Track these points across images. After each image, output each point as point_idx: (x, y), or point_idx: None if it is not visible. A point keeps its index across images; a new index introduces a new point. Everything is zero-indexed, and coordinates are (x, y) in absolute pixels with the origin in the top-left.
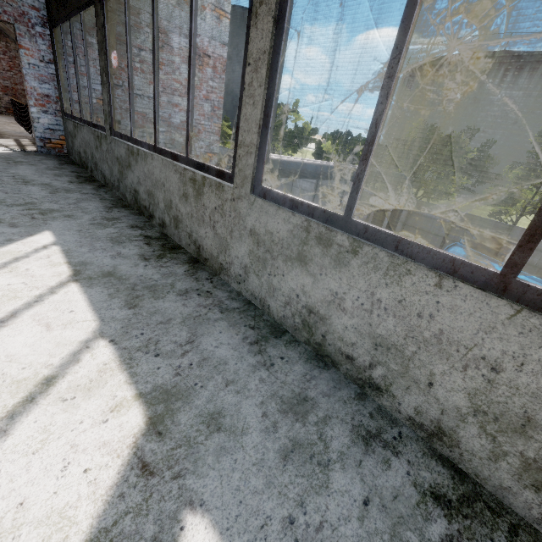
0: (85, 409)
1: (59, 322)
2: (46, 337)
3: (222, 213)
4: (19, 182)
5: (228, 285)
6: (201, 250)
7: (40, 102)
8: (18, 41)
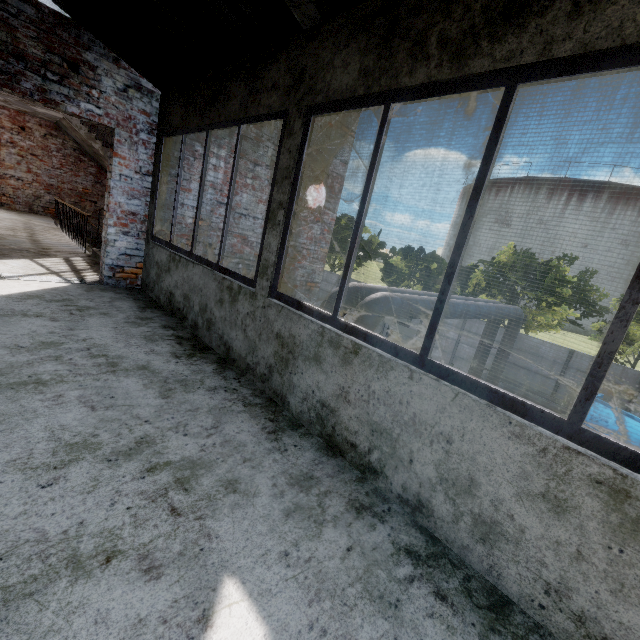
0: None
1: None
2: None
3: None
4: (103, 366)
5: None
6: None
7: (122, 221)
8: (114, 149)
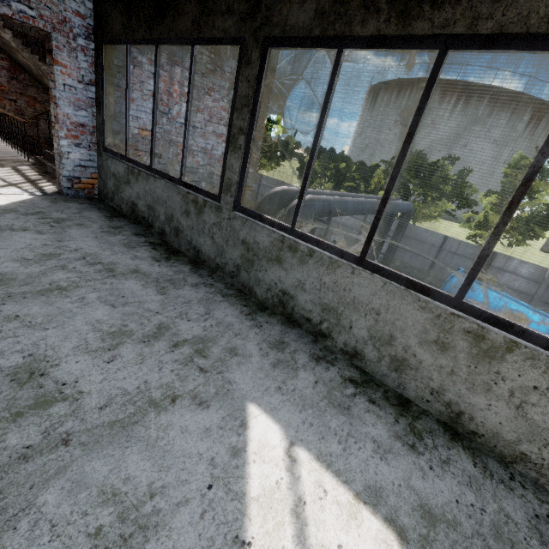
0: None
1: None
2: None
3: None
4: (103, 272)
5: (543, 488)
6: (464, 418)
7: (72, 133)
8: (53, 56)
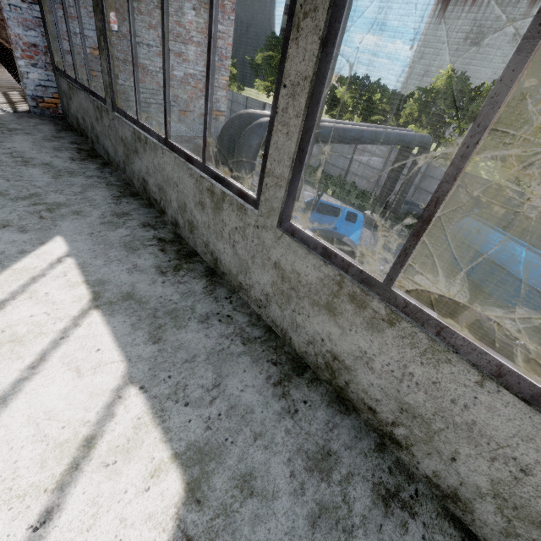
0: (127, 475)
1: (88, 365)
2: (78, 386)
3: (243, 236)
4: (19, 162)
5: (247, 306)
6: (218, 262)
7: (27, 54)
8: None
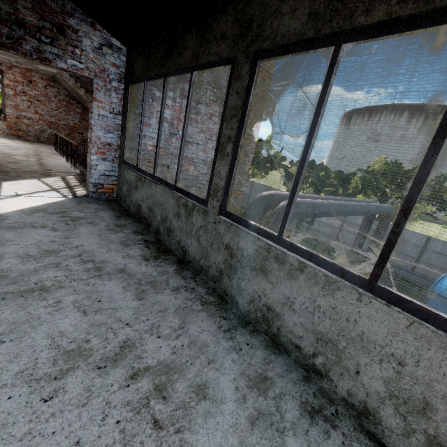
0: None
1: None
2: None
3: None
4: (91, 271)
5: None
6: None
7: (101, 150)
8: (93, 95)
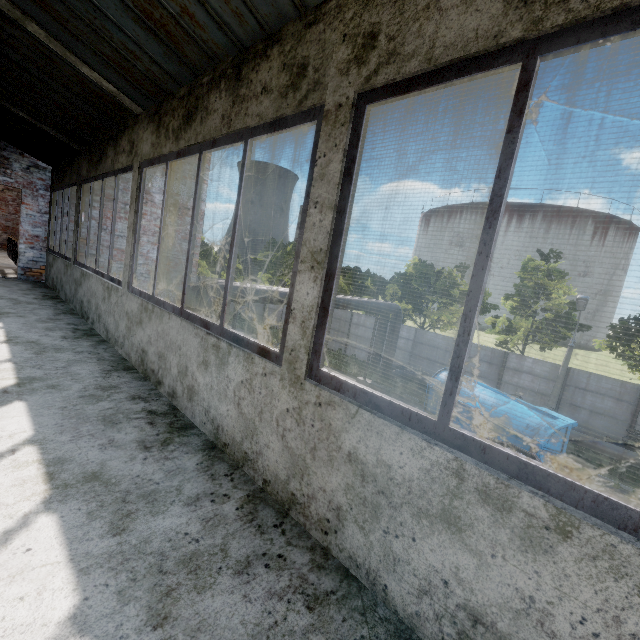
0: None
1: None
2: None
3: (117, 305)
4: None
5: (116, 352)
6: (108, 333)
7: (29, 241)
8: (22, 200)
